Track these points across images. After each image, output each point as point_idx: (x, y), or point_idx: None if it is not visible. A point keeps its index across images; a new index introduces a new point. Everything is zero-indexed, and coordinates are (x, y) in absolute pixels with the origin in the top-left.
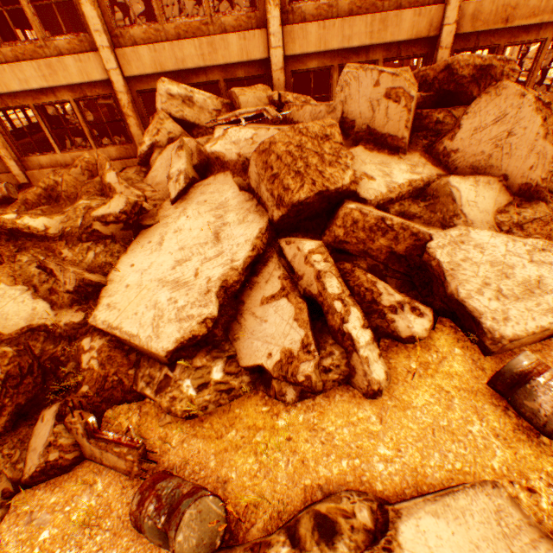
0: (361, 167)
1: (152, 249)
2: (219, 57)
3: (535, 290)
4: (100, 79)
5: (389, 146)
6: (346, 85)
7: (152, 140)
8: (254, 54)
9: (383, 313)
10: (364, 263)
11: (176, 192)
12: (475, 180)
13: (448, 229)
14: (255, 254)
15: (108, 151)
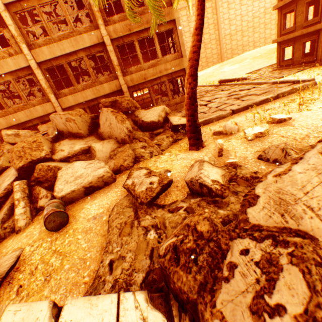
0: (62, 147)
1: None
2: (35, 115)
3: (78, 178)
4: None
5: (79, 136)
6: (53, 120)
7: (1, 154)
8: (49, 111)
9: (38, 201)
10: (47, 184)
11: None
12: (103, 142)
13: (70, 164)
14: (6, 191)
15: None
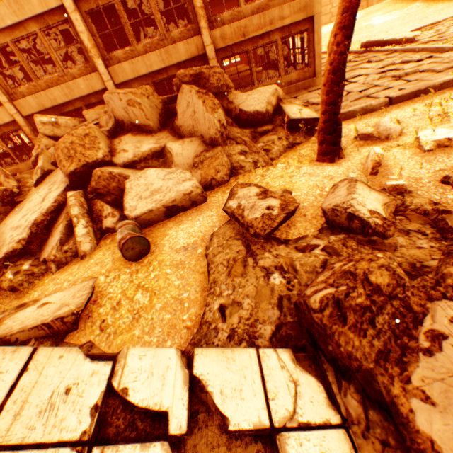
0: (123, 146)
1: (17, 213)
2: (76, 93)
3: (155, 193)
4: (10, 121)
5: (146, 131)
6: (109, 103)
7: (37, 152)
8: (97, 87)
9: (102, 220)
10: (110, 198)
11: (36, 180)
12: (183, 141)
13: (140, 171)
14: (57, 204)
15: (29, 163)
